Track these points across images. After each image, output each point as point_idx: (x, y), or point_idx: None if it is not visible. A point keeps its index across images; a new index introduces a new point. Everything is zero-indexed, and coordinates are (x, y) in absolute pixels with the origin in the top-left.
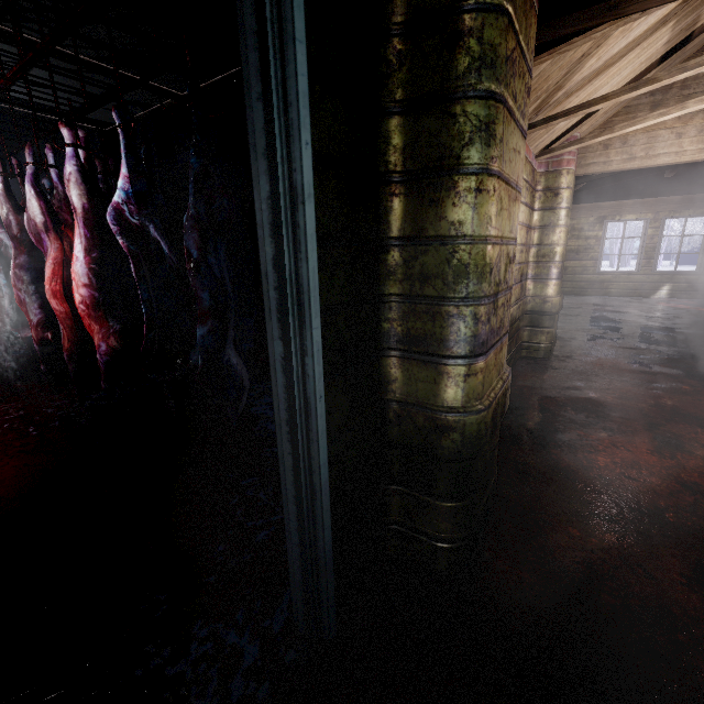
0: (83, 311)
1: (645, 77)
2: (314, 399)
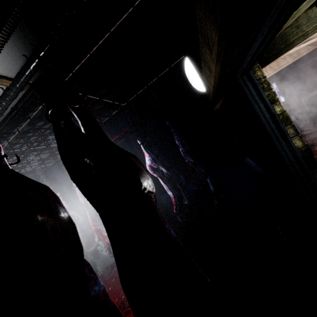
0: None
1: None
2: (296, 149)
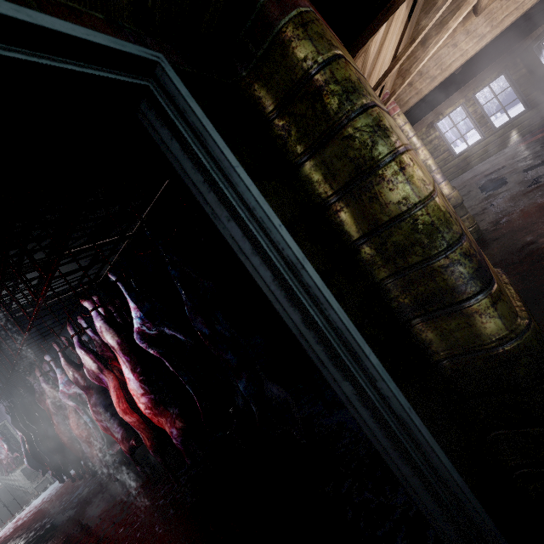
0: (149, 414)
1: (405, 33)
2: (406, 415)
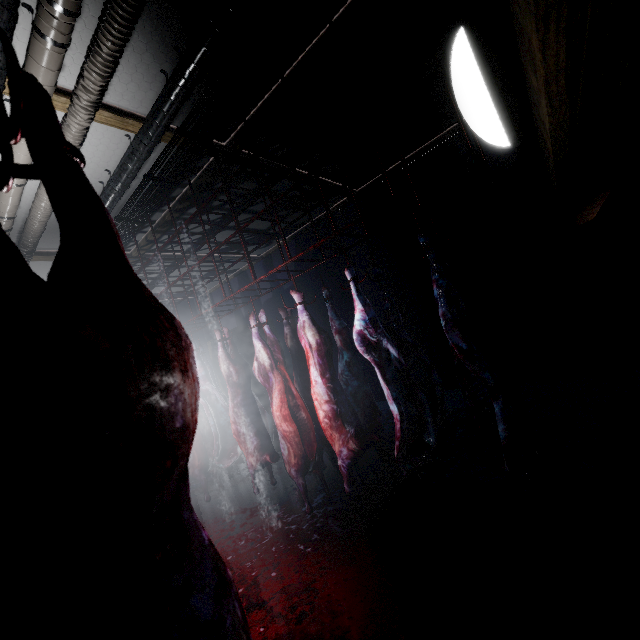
0: (325, 424)
1: None
2: None
